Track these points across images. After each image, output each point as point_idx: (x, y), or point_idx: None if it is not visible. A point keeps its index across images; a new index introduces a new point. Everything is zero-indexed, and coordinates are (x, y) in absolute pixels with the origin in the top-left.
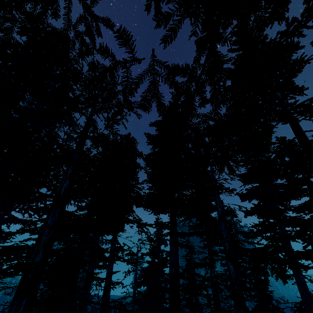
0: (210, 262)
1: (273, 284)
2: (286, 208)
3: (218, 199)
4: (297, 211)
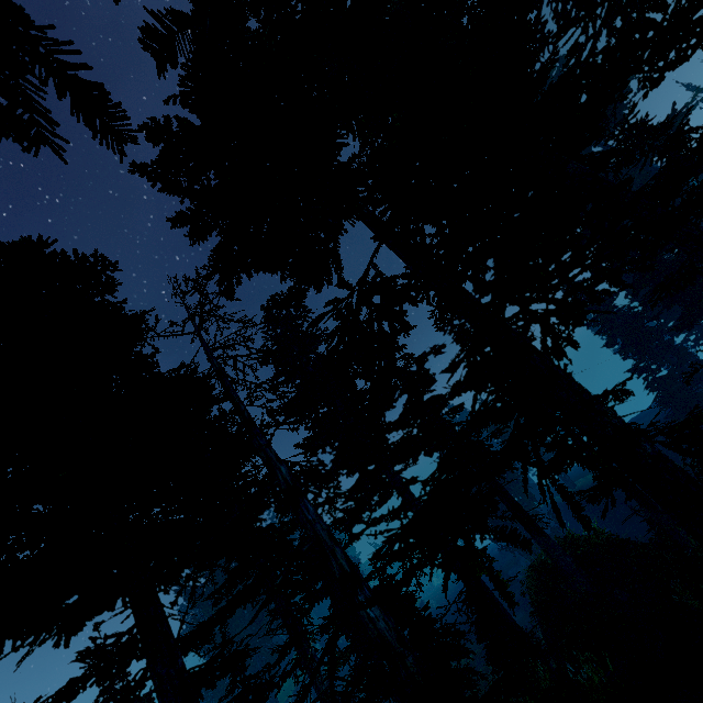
0: (324, 656)
1: (401, 593)
2: (387, 427)
3: (273, 454)
4: (401, 425)
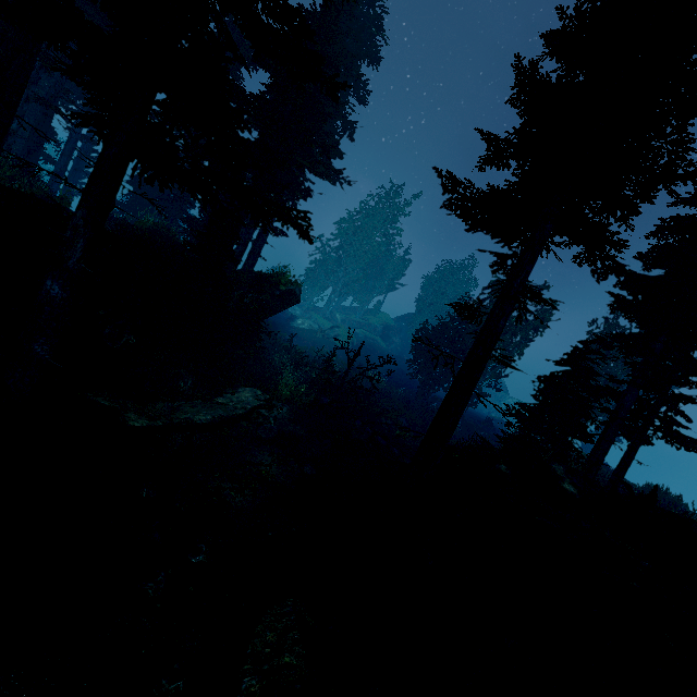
0: None
1: None
2: None
3: None
4: None
